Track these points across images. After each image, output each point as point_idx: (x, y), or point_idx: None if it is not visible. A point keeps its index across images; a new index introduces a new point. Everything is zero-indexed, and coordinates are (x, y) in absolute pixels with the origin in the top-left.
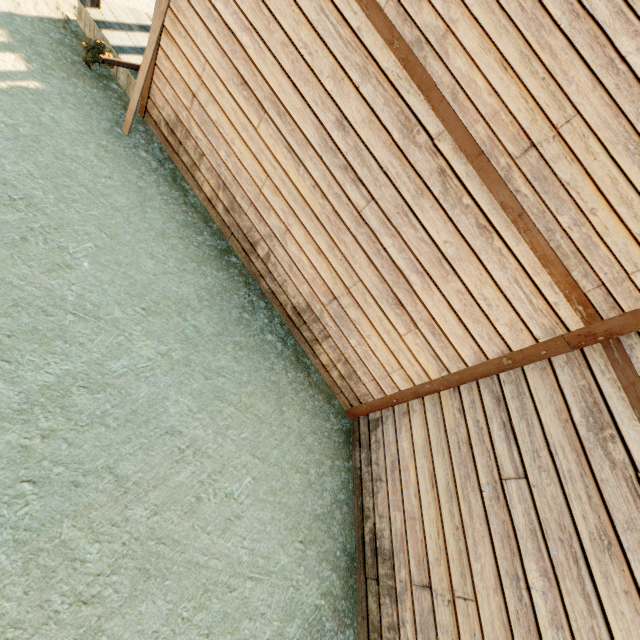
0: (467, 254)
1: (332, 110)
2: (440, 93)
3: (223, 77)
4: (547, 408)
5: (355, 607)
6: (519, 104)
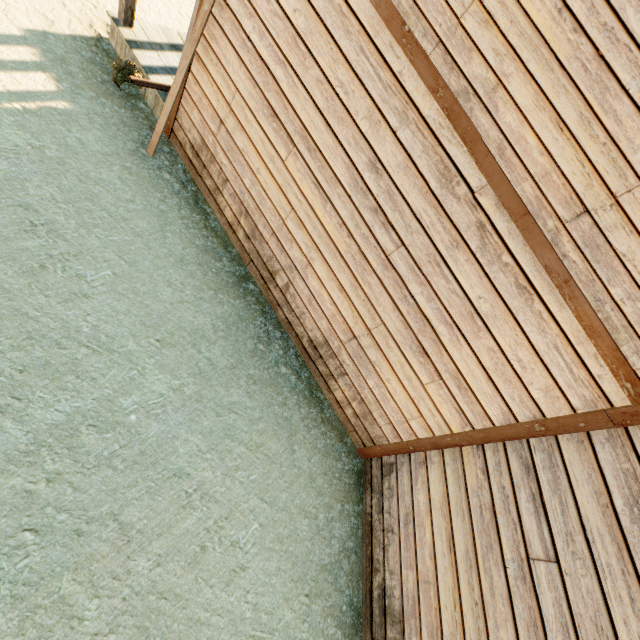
0: (503, 312)
1: (365, 151)
2: (485, 147)
3: (253, 107)
4: (584, 487)
5: None
6: (574, 167)
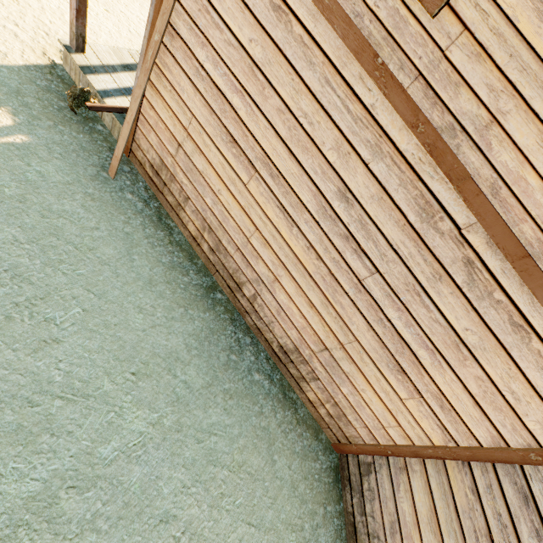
0: (493, 346)
1: (334, 181)
2: (477, 186)
3: (210, 132)
4: None
5: None
6: None
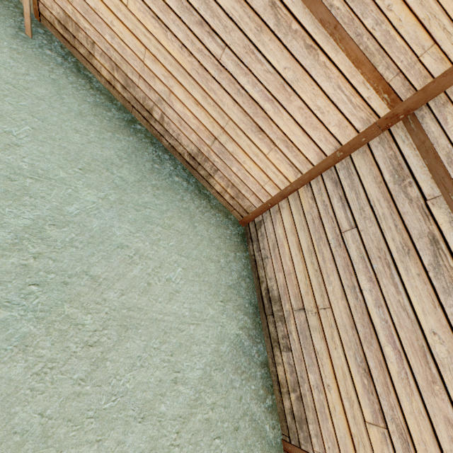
0: (301, 74)
1: None
2: None
3: None
4: (368, 178)
5: (262, 333)
6: None
